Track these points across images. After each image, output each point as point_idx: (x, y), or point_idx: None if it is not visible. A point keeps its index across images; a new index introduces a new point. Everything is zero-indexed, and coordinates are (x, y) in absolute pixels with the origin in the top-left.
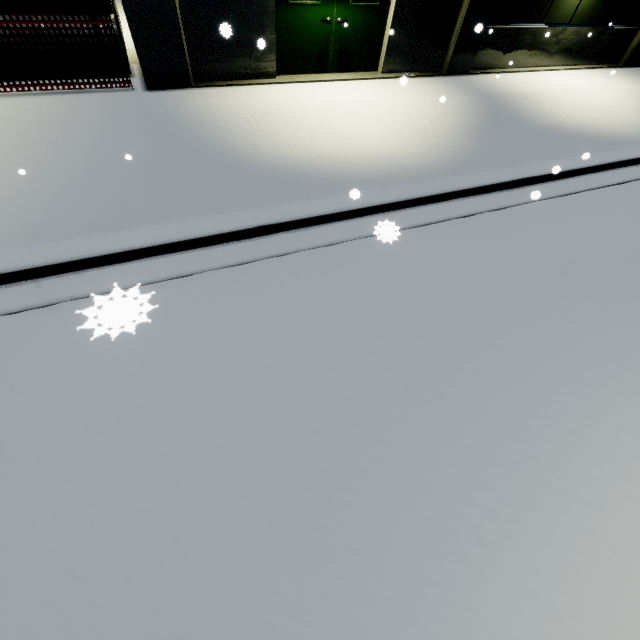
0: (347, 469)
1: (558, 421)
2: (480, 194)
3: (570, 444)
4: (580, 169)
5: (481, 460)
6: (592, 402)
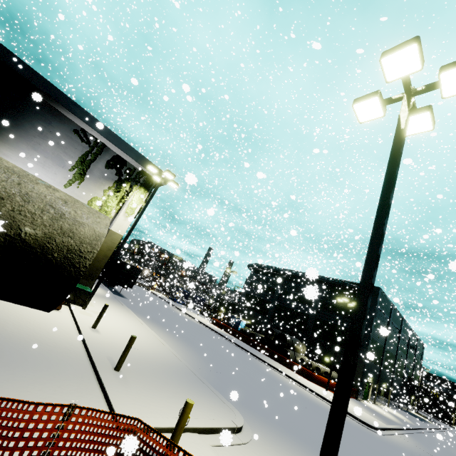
0: (451, 453)
1: None
2: (417, 429)
3: None
4: (421, 428)
5: None
6: None
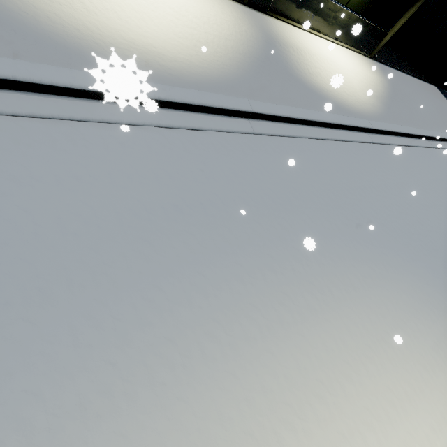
0: None
1: (158, 329)
2: (213, 114)
3: (157, 351)
4: (299, 119)
5: (52, 367)
6: (200, 312)
